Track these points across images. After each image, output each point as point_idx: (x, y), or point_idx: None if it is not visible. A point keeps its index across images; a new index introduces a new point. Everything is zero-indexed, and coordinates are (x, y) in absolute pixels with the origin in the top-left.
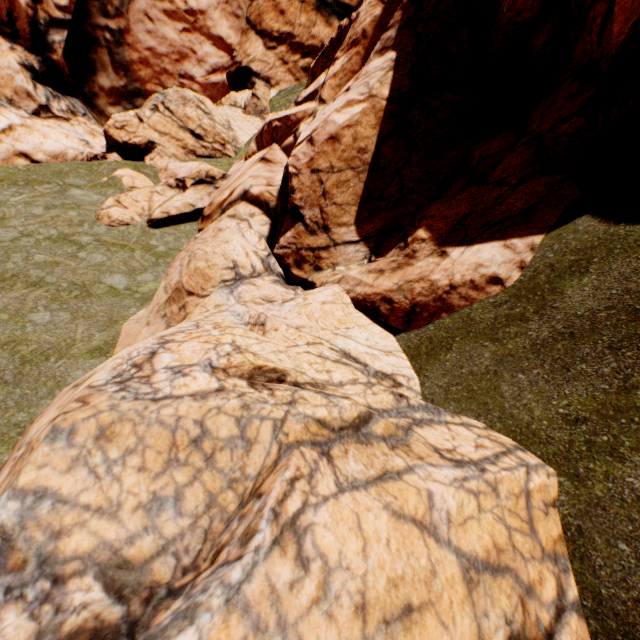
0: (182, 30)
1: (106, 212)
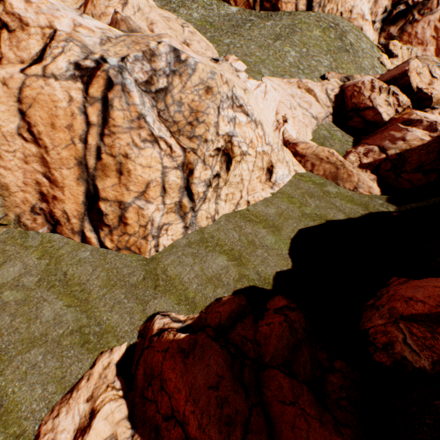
0: (432, 36)
1: (382, 59)
